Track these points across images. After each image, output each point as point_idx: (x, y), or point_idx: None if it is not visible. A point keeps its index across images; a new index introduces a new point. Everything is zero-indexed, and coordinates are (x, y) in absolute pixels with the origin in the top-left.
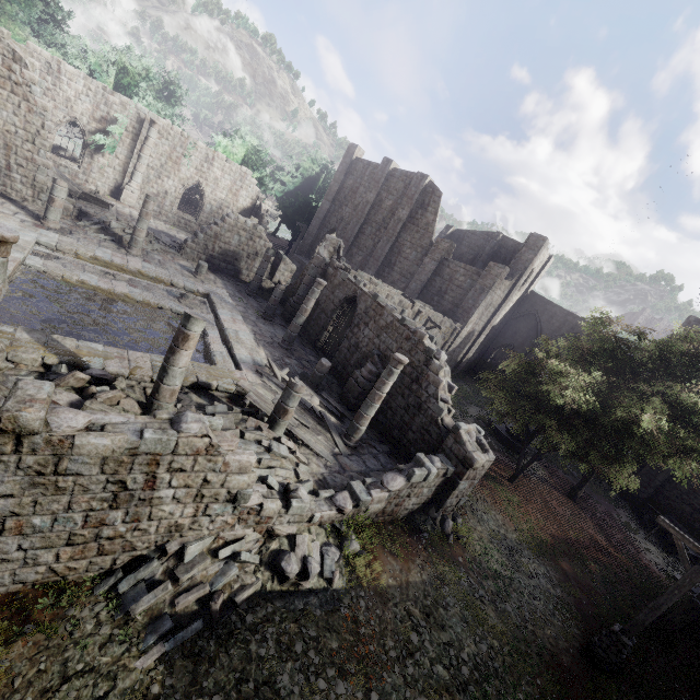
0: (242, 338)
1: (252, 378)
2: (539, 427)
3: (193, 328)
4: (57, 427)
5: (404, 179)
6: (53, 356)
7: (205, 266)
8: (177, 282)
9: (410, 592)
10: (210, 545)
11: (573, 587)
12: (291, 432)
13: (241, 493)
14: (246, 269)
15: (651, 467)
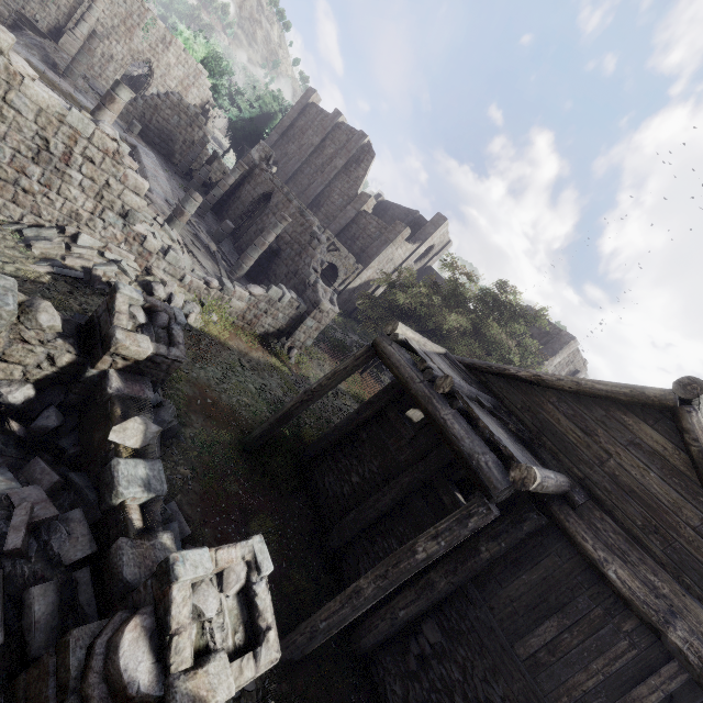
0: (160, 182)
1: (160, 203)
2: None
3: (120, 94)
4: (15, 62)
5: (348, 134)
6: None
7: (138, 126)
8: None
9: (247, 357)
10: (99, 248)
11: None
12: (184, 243)
13: (132, 212)
14: (180, 154)
15: None
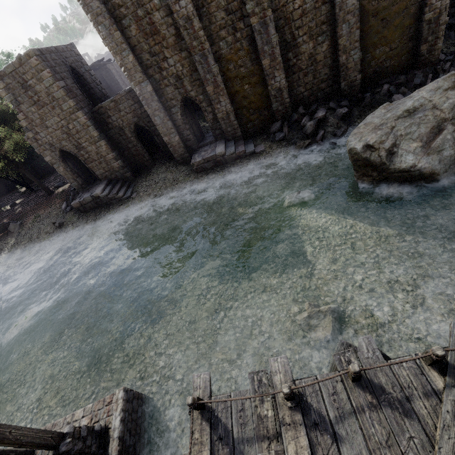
0: None
1: None
2: None
3: None
4: None
5: None
6: None
7: None
8: None
9: None
10: None
11: None
12: None
13: None
14: None
15: None
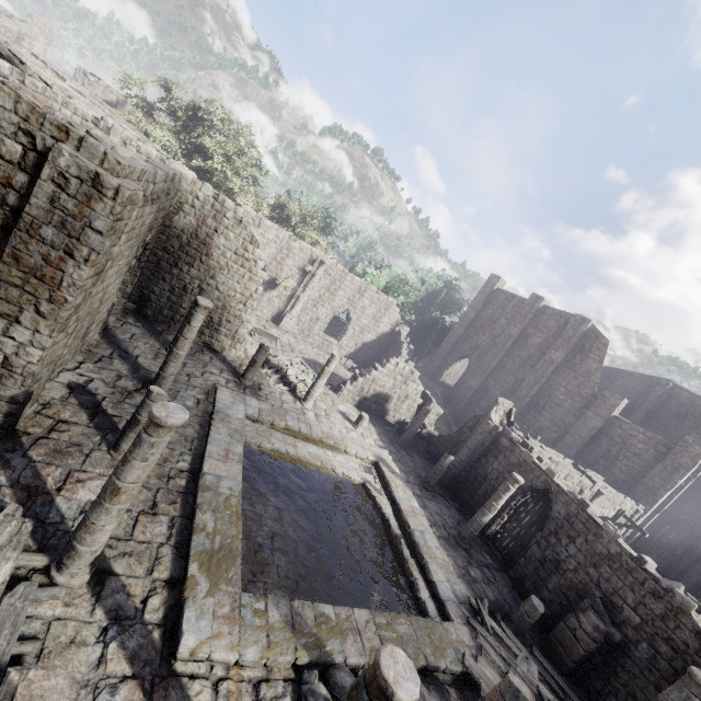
0: (431, 547)
1: (467, 638)
2: None
3: None
4: None
5: (557, 319)
6: (304, 653)
7: (367, 419)
8: (351, 449)
9: None
10: None
11: None
12: None
13: None
14: (393, 410)
15: None
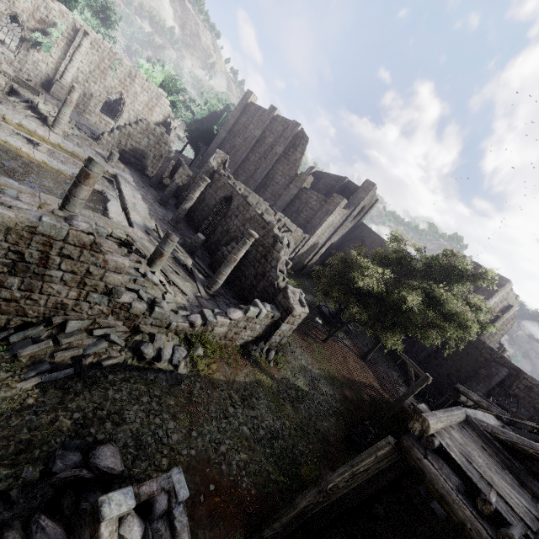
0: (138, 209)
1: (141, 235)
2: (346, 304)
3: (93, 169)
4: None
5: (283, 124)
6: None
7: (116, 155)
8: None
9: (235, 386)
10: (88, 326)
11: (349, 405)
12: (165, 274)
13: (115, 289)
14: (151, 167)
15: (418, 347)
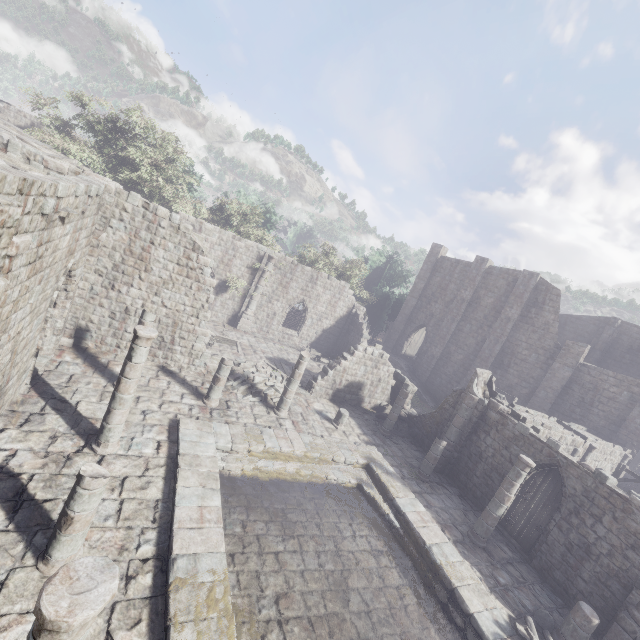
0: (454, 564)
1: None
2: None
3: None
4: None
5: (505, 277)
6: None
7: (346, 415)
8: (339, 457)
9: None
10: None
11: None
12: None
13: None
14: (368, 396)
15: None
